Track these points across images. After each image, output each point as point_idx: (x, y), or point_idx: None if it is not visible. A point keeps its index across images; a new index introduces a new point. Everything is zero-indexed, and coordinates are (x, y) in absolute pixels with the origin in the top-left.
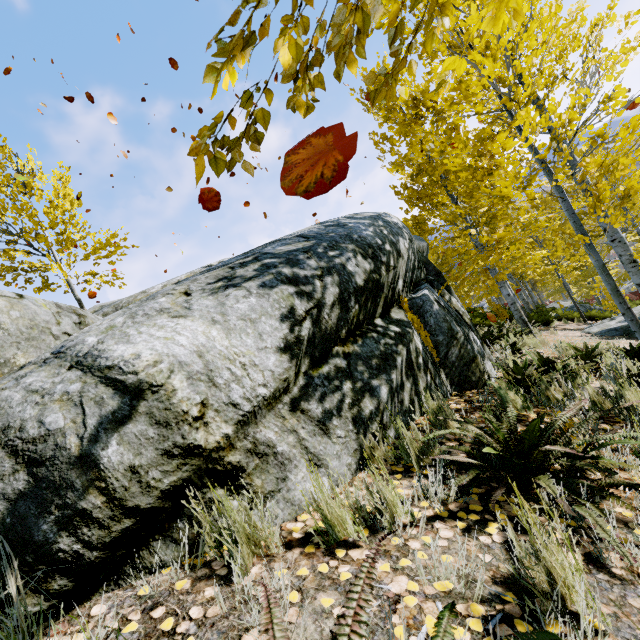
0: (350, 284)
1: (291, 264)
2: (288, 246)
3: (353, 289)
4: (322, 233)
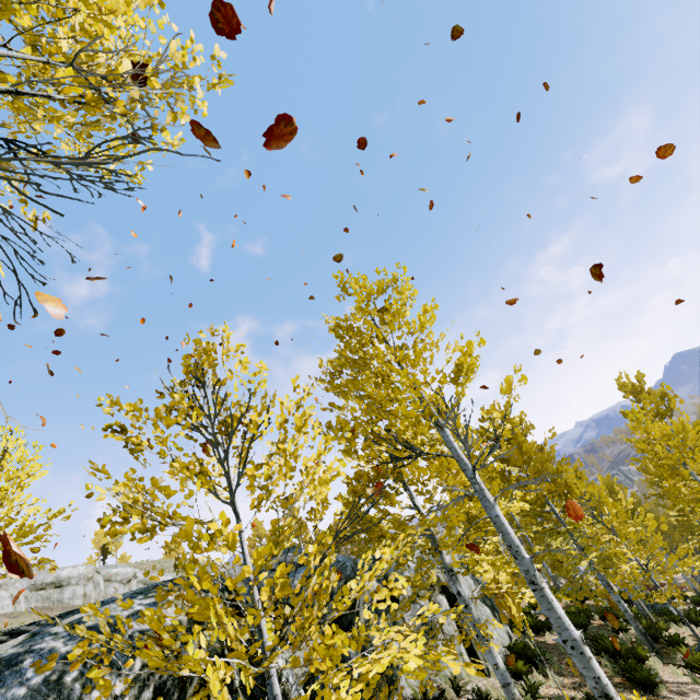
0: None
1: None
2: None
3: None
4: None
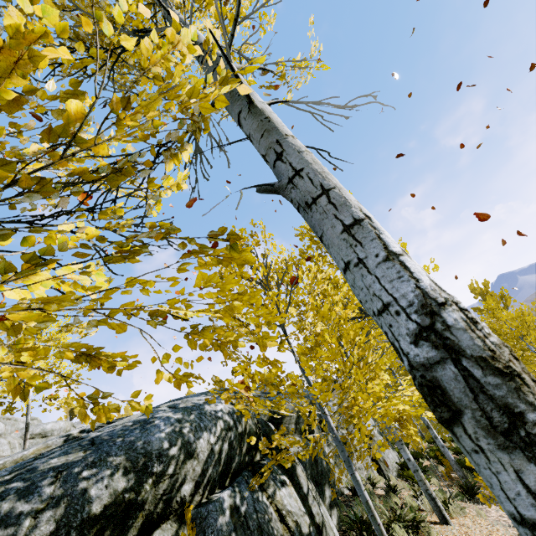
0: (79, 514)
1: (22, 494)
2: (62, 458)
3: (80, 521)
4: (115, 436)
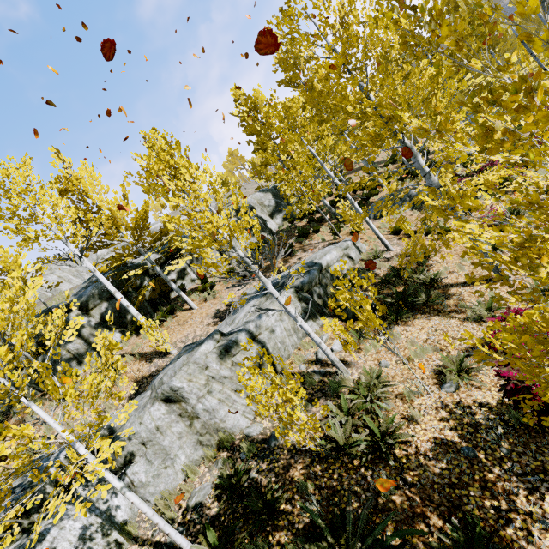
0: None
1: None
2: None
3: None
4: None
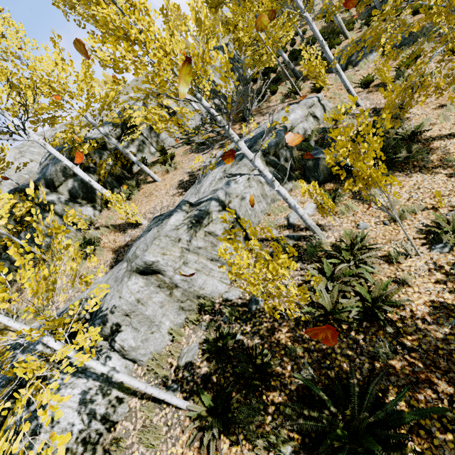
0: None
1: None
2: None
3: None
4: None
